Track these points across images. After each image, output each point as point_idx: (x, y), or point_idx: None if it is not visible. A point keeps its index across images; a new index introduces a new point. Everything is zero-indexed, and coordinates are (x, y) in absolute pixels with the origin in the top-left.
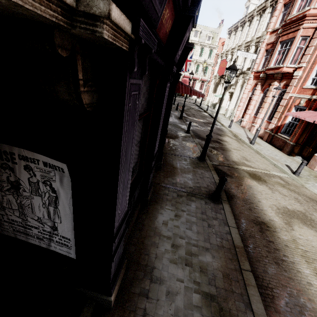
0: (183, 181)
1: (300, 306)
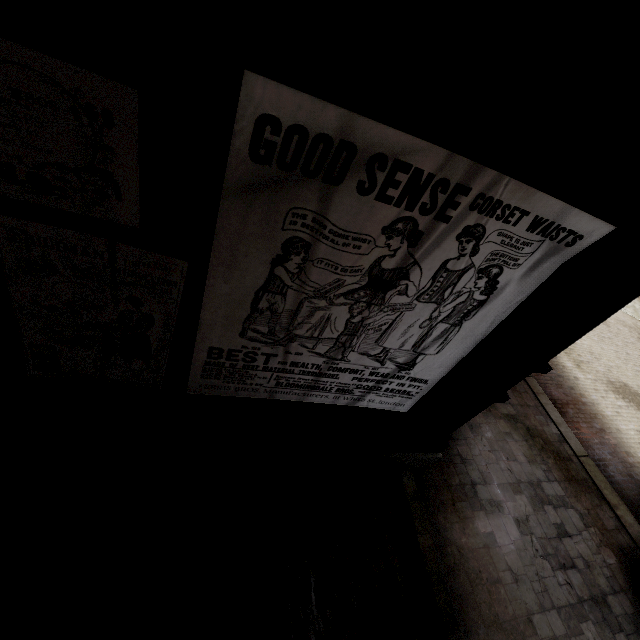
0: None
1: (577, 404)
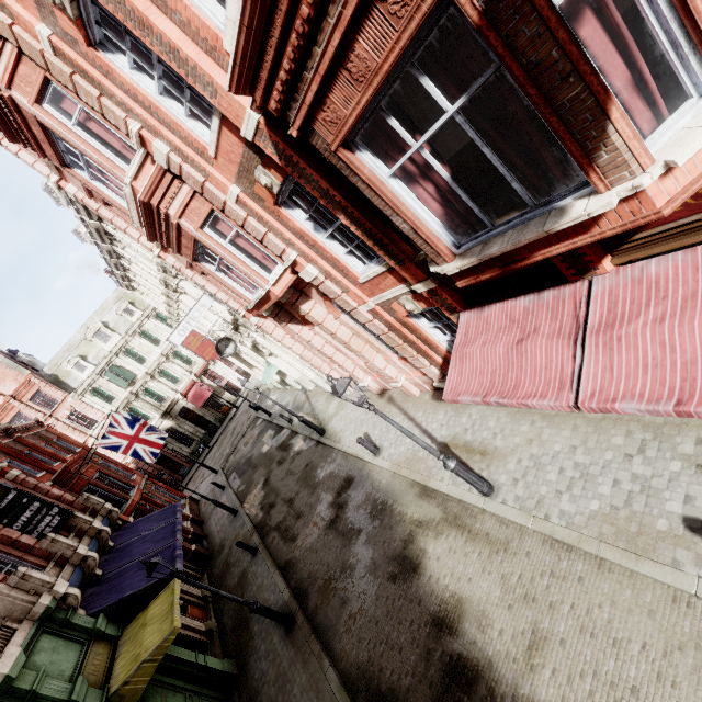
0: None
1: None
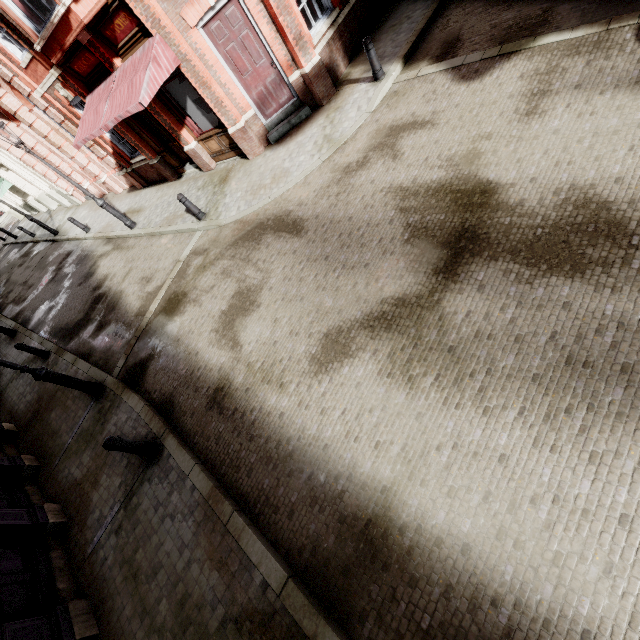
0: (106, 492)
1: (287, 466)
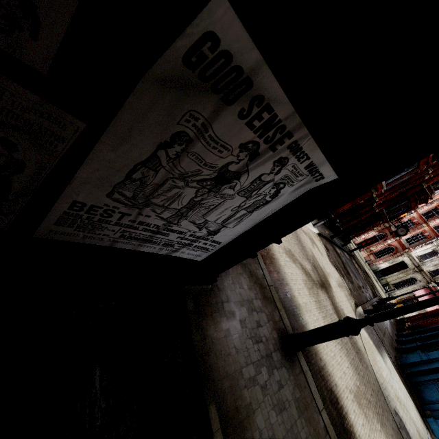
0: None
1: (271, 259)
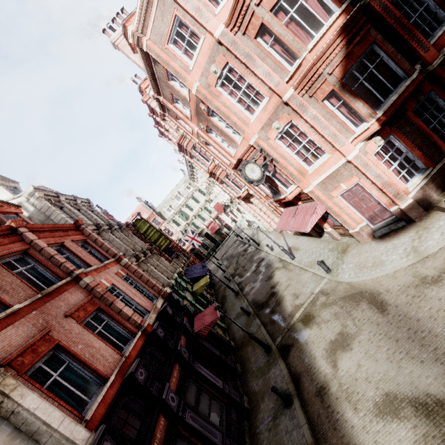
0: (266, 406)
1: None
